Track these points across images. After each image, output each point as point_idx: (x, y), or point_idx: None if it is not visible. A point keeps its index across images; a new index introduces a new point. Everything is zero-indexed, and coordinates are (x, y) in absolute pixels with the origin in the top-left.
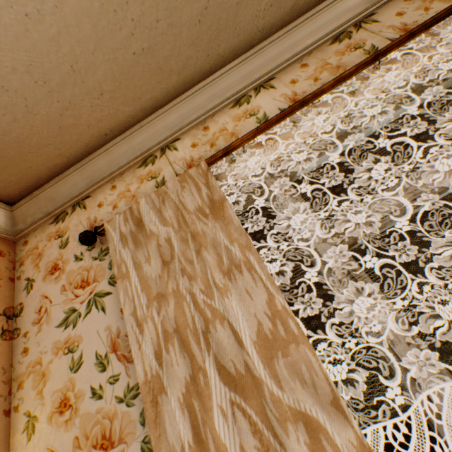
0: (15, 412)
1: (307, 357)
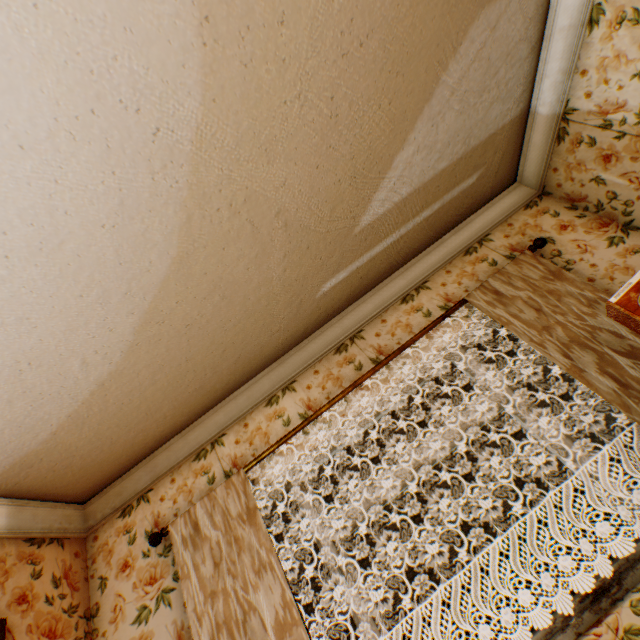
0: None
1: (302, 634)
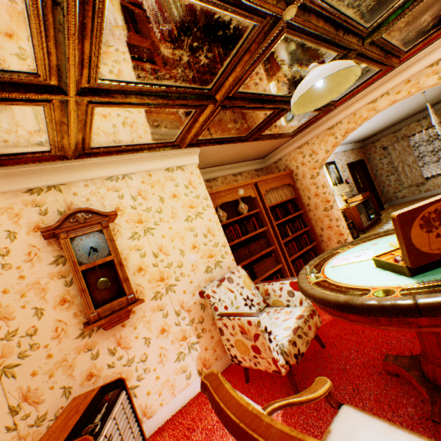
0: (373, 170)
1: (416, 163)
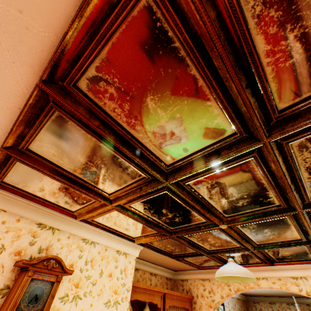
0: None
1: None
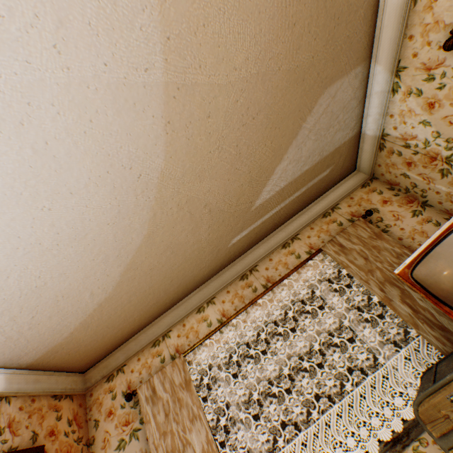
0: None
1: None
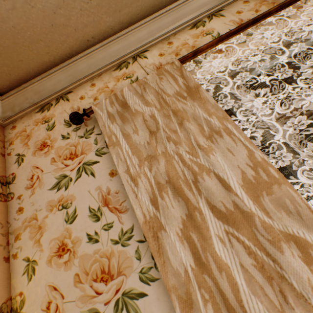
0: (14, 259)
1: (289, 193)
